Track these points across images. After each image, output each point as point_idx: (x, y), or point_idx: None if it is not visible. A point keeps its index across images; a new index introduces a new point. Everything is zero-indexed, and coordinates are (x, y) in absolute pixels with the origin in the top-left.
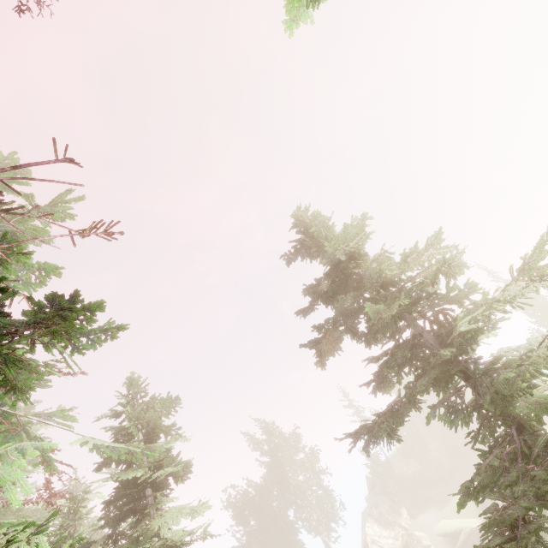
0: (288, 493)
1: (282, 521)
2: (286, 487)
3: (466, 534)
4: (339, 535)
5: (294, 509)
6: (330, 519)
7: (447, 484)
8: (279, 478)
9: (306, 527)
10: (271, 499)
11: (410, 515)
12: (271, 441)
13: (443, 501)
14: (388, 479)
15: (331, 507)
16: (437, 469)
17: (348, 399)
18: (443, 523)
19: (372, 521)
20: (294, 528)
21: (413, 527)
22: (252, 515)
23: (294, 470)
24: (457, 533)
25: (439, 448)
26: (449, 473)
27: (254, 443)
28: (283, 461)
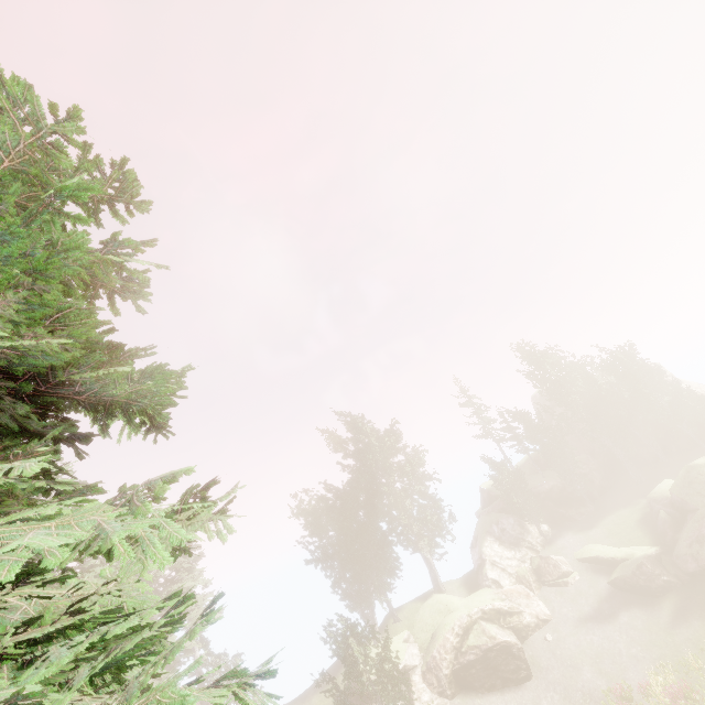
0: (379, 502)
1: (371, 534)
2: (377, 495)
3: (633, 564)
4: (445, 553)
5: (388, 520)
6: (435, 534)
7: (595, 503)
8: (368, 484)
9: (402, 542)
10: (357, 508)
11: (543, 535)
12: (359, 439)
13: (592, 522)
14: (517, 493)
15: (437, 521)
16: (585, 485)
17: (467, 395)
18: (593, 548)
19: (491, 540)
20: (387, 542)
21: (546, 549)
22: (331, 525)
23: (389, 476)
24: (616, 561)
25: (589, 461)
26: (599, 491)
27: (336, 440)
28: (375, 464)
